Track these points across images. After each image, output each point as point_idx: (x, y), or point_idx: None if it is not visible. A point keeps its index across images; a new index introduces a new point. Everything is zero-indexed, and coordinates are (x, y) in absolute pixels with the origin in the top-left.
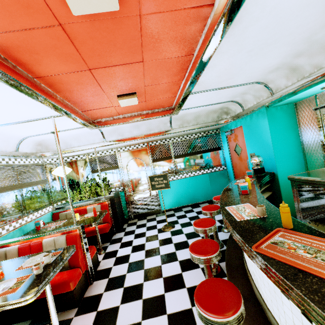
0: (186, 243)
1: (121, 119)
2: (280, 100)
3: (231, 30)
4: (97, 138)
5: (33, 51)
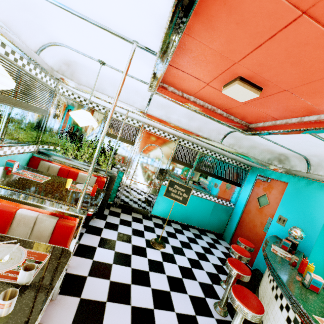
0: (181, 283)
1: (191, 101)
2: None
3: None
4: (139, 103)
5: None
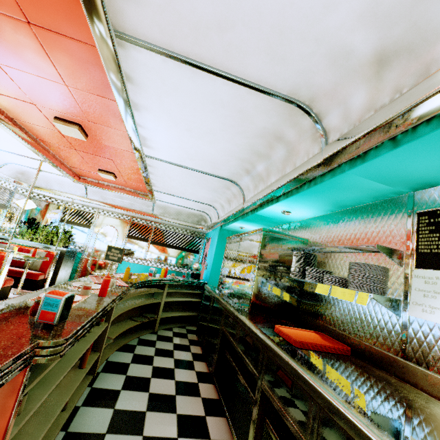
0: None
1: (104, 185)
2: (225, 225)
3: (156, 169)
4: (80, 192)
5: (41, 132)
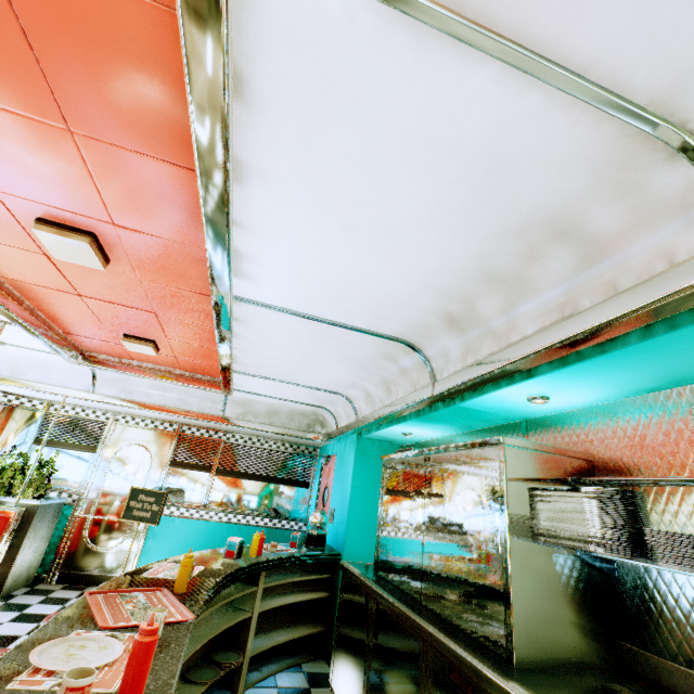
0: None
1: (132, 366)
2: (369, 431)
3: (247, 326)
4: (81, 382)
5: (7, 258)
